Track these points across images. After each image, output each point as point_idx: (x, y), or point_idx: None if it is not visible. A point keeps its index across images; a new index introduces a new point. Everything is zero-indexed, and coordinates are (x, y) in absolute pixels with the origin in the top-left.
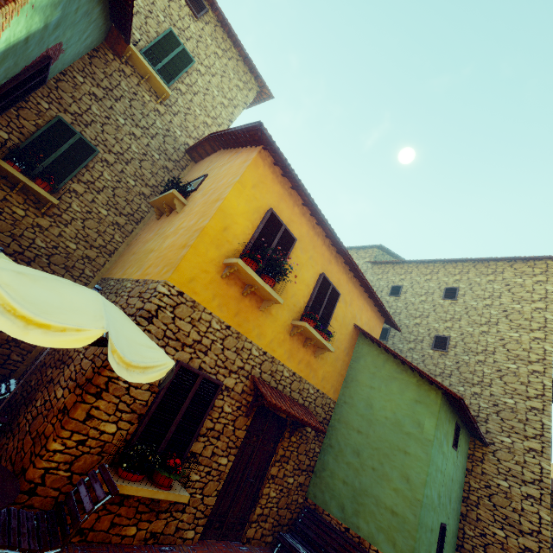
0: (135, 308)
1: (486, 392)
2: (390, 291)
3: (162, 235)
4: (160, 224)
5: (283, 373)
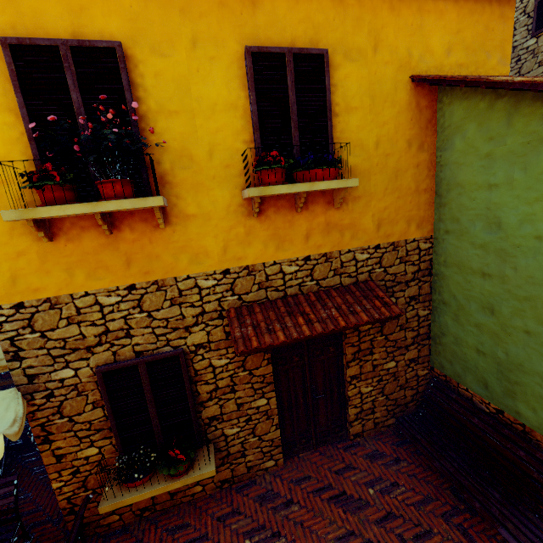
0: None
1: None
2: None
3: None
4: None
5: (285, 272)
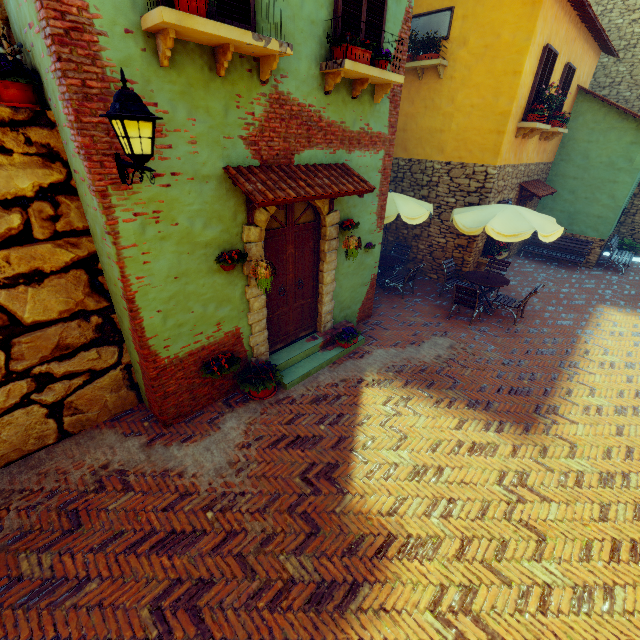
0: (473, 188)
1: None
2: None
3: (437, 111)
4: (414, 91)
5: (532, 169)
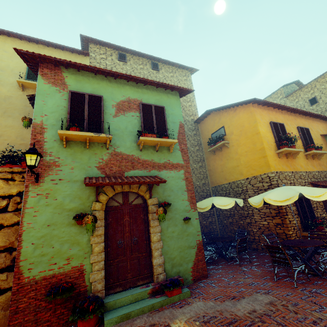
0: (265, 186)
1: None
2: (309, 104)
3: (232, 159)
4: (220, 155)
5: (315, 174)
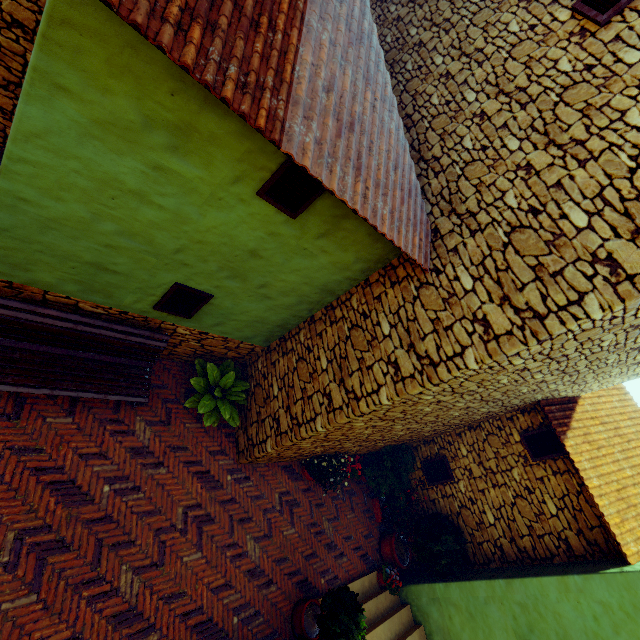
0: None
1: (554, 175)
2: None
3: None
4: None
5: None
